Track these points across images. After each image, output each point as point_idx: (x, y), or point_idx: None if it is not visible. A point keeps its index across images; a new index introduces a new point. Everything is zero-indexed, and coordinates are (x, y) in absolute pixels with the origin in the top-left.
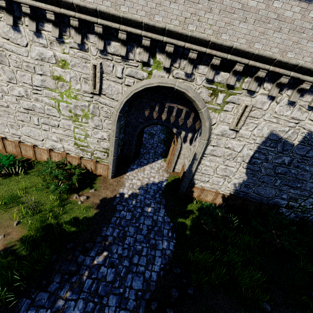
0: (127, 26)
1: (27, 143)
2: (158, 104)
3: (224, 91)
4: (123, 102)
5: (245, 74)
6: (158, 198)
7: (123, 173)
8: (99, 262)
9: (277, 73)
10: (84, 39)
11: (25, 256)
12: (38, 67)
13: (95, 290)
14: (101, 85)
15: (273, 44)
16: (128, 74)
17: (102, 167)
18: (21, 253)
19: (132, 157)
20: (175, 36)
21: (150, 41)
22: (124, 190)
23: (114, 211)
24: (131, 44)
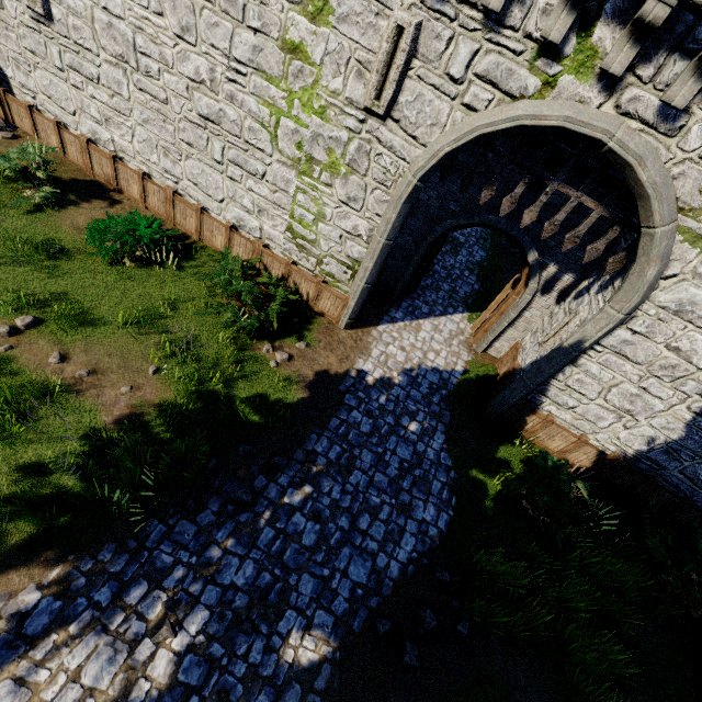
0: None
1: (189, 198)
2: (527, 179)
3: None
4: (440, 153)
5: None
6: (437, 405)
7: (372, 323)
8: (293, 502)
9: None
10: None
11: (163, 441)
12: (254, 6)
13: (278, 552)
14: (397, 91)
15: None
16: (483, 73)
17: (332, 299)
18: (158, 433)
19: (400, 290)
20: None
21: None
22: (367, 365)
23: (338, 404)
24: None
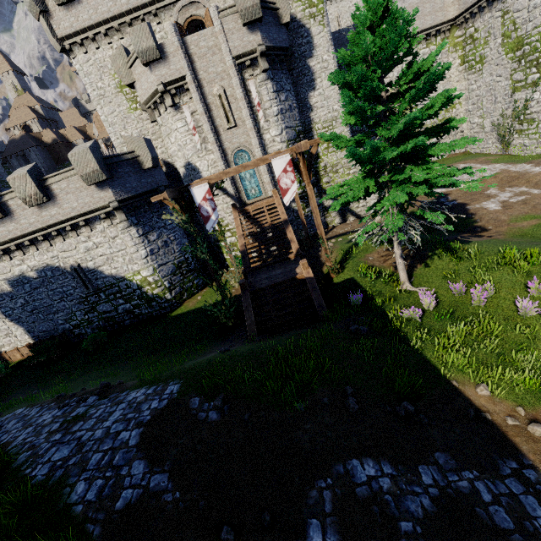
0: None
1: None
2: None
3: None
4: None
5: None
6: None
7: None
8: None
9: None
10: None
11: None
12: None
13: None
14: None
15: None
16: None
17: None
18: None
19: None
20: None
21: None
22: None
23: None
24: None
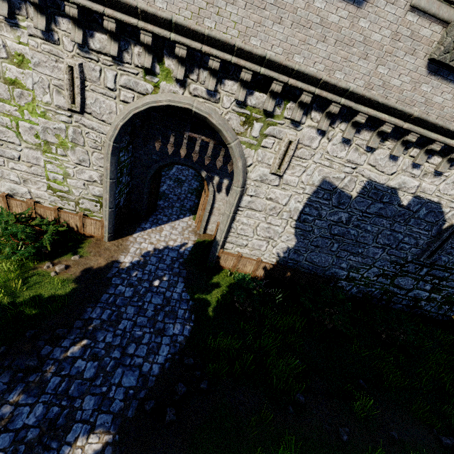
0: (116, 10)
1: None
2: (173, 133)
3: (261, 120)
4: (118, 126)
5: (287, 97)
6: (177, 268)
7: (129, 234)
8: (75, 354)
9: (324, 99)
10: (52, 24)
11: None
12: None
13: (64, 390)
14: (83, 98)
15: (317, 58)
16: (124, 85)
17: (93, 225)
18: None
19: (144, 211)
20: (188, 34)
21: (152, 38)
22: (127, 258)
23: (107, 285)
24: (126, 40)
